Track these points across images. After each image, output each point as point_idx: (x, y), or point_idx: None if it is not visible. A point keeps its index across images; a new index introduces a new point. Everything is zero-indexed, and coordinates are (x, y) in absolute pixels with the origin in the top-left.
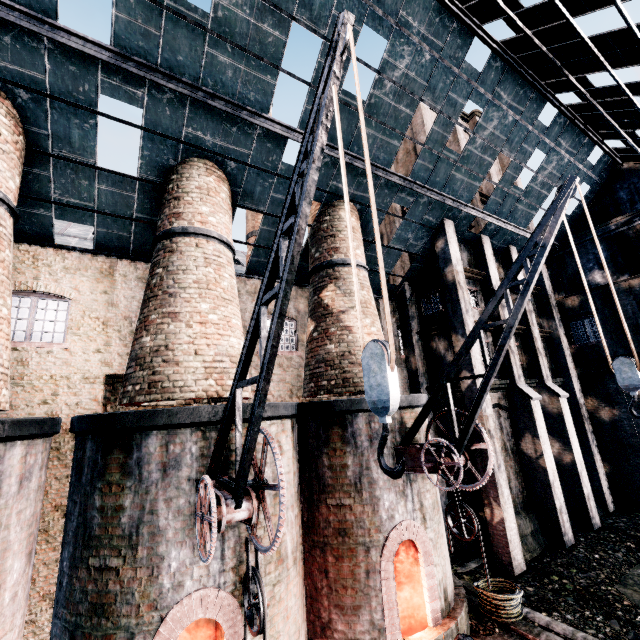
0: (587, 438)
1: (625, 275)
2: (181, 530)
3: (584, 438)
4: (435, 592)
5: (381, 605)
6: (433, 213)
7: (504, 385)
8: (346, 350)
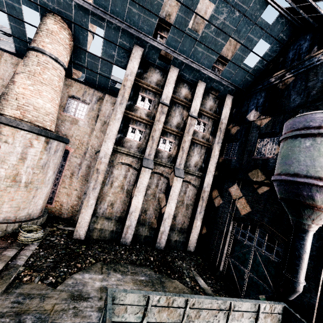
0: (197, 209)
1: (264, 116)
2: None
3: (196, 209)
4: None
5: None
6: (125, 38)
7: (140, 156)
8: (6, 92)
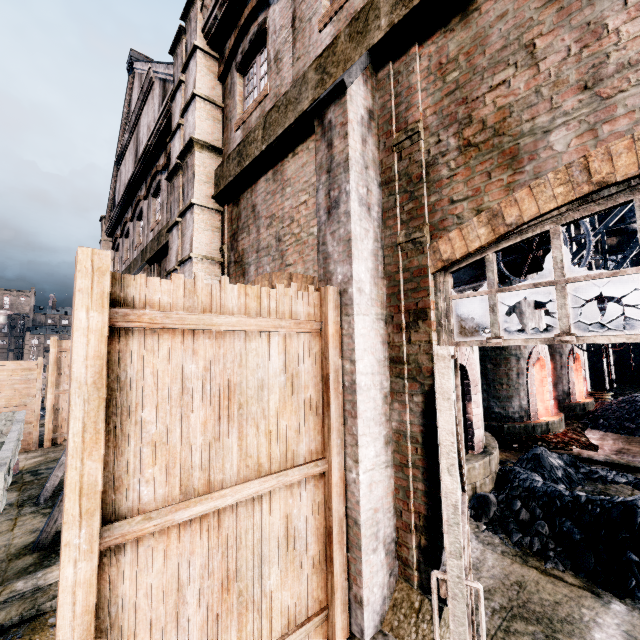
0: None
1: None
2: (531, 314)
3: None
4: (584, 383)
5: (567, 383)
6: None
7: None
8: None
